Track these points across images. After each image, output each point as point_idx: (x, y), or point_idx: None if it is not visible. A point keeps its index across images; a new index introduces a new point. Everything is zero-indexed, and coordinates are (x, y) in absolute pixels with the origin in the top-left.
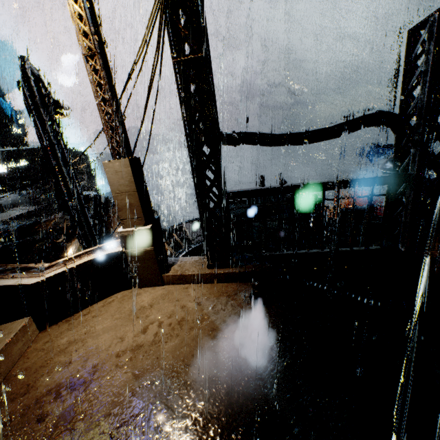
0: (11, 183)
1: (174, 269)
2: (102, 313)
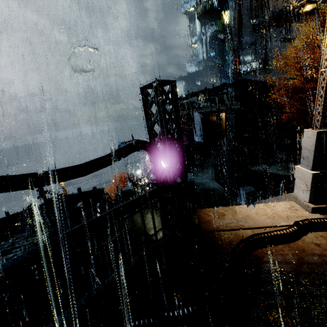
0: None
1: None
2: None
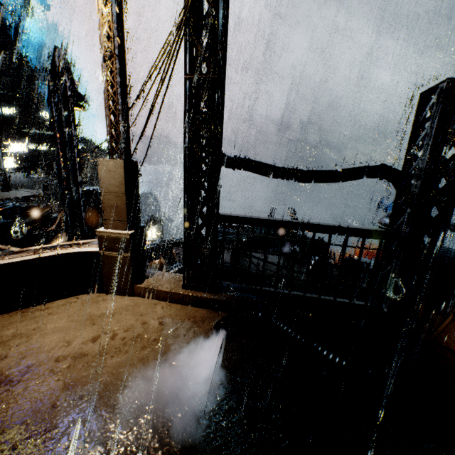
0: (26, 164)
1: (148, 282)
2: (60, 311)
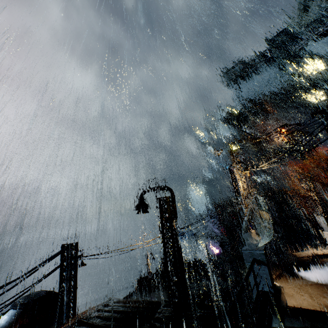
0: None
1: None
2: None
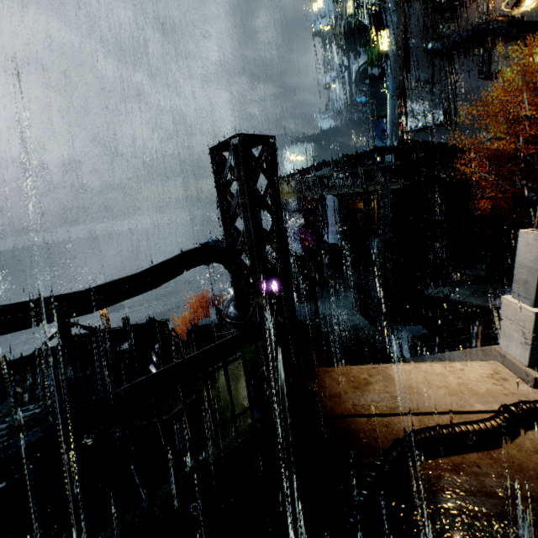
0: None
1: None
2: None
